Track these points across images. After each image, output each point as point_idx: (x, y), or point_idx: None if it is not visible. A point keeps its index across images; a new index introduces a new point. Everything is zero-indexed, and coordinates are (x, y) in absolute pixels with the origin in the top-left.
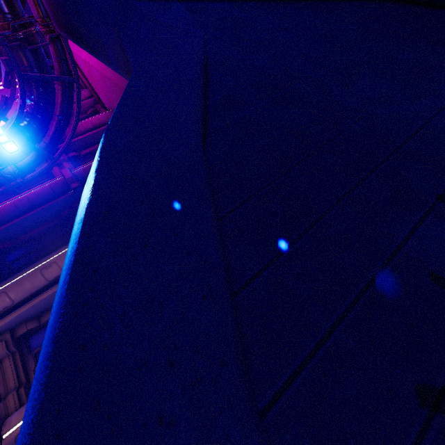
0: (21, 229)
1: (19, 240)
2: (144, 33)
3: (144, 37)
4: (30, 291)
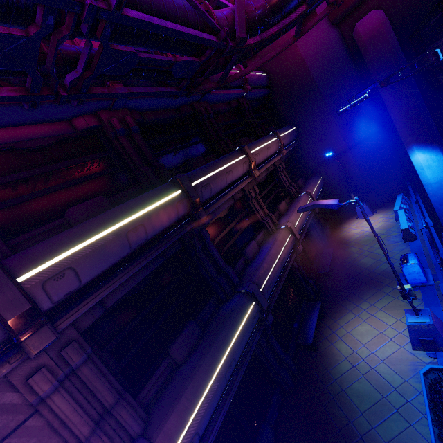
0: (219, 99)
1: (214, 108)
2: (438, 134)
3: (438, 135)
4: (262, 160)
